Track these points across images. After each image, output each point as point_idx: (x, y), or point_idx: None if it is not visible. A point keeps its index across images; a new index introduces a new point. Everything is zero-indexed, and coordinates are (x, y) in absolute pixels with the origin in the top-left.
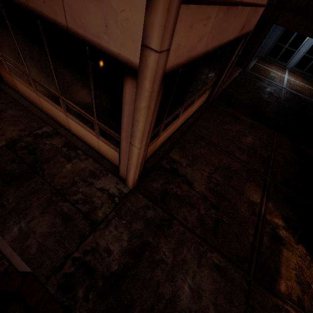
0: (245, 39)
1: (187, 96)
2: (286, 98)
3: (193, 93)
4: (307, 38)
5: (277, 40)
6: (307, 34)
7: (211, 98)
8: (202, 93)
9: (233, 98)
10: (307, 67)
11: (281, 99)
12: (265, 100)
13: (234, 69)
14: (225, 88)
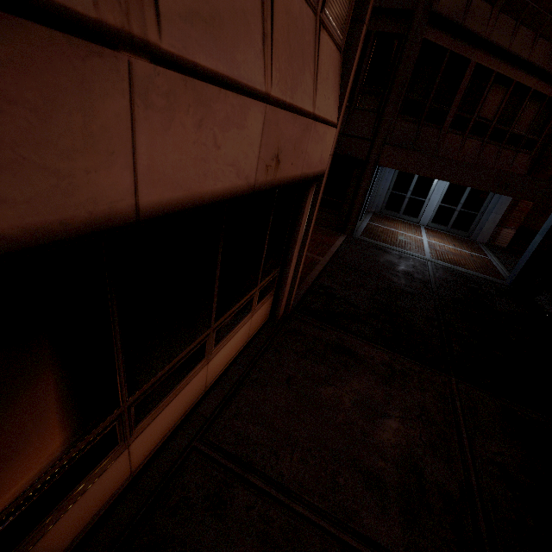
0: (317, 188)
1: (114, 382)
2: (441, 280)
3: (172, 347)
4: (435, 182)
5: (392, 187)
6: (434, 176)
7: (280, 311)
8: (233, 318)
9: (335, 299)
10: (451, 221)
11: (433, 284)
12: (402, 290)
13: (332, 236)
14: (317, 278)
